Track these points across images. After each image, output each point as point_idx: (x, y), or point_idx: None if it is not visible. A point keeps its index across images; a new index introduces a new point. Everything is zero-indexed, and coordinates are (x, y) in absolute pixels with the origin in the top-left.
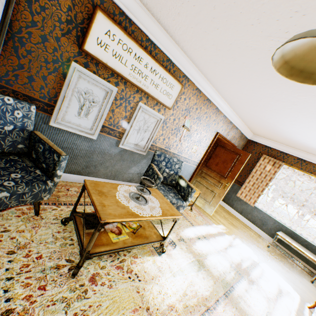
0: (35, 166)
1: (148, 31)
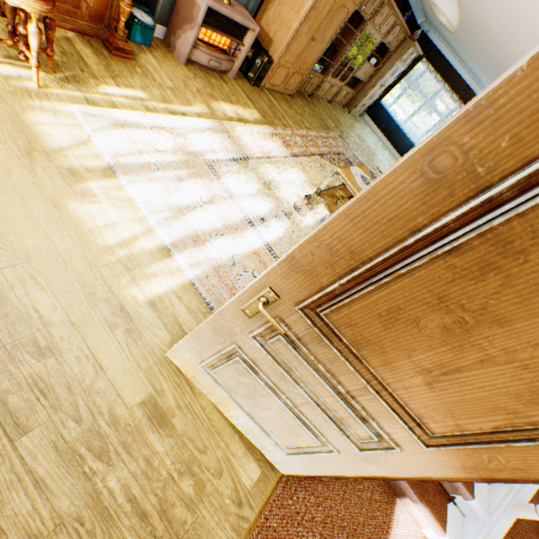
0: None
1: None
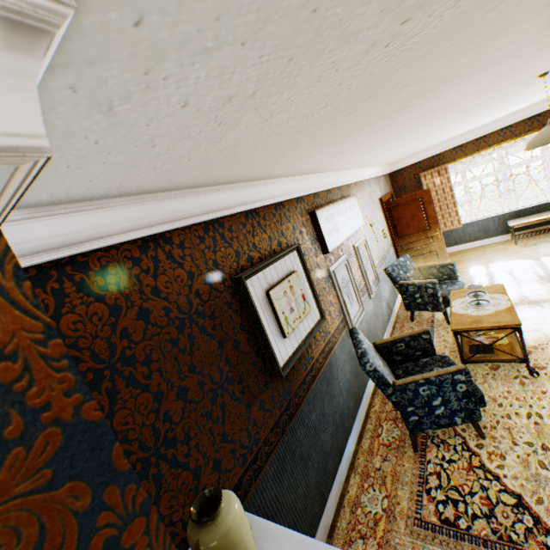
0: (413, 361)
1: (325, 186)
